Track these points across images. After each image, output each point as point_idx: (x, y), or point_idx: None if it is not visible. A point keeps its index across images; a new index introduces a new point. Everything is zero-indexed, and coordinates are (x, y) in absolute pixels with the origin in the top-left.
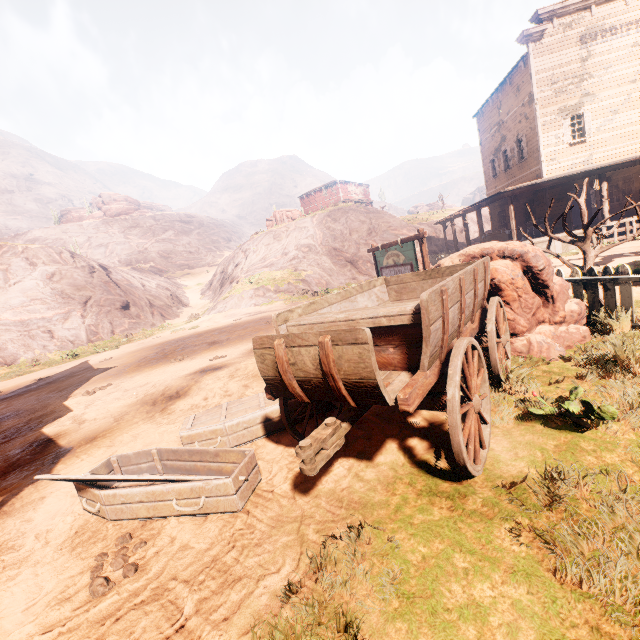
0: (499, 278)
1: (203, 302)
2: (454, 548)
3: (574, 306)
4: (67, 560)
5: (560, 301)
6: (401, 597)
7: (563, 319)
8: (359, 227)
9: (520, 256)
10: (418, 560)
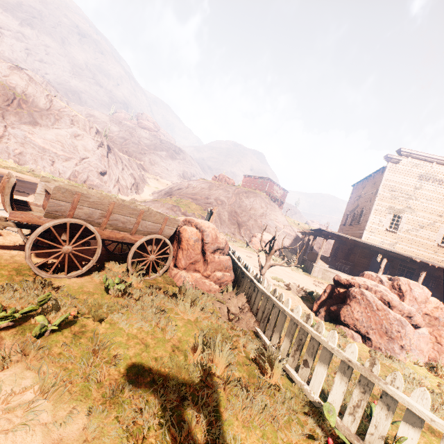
0: (183, 234)
1: (149, 197)
2: None
3: (219, 274)
4: None
5: (211, 266)
6: None
7: (208, 276)
8: (258, 208)
9: (202, 231)
10: None
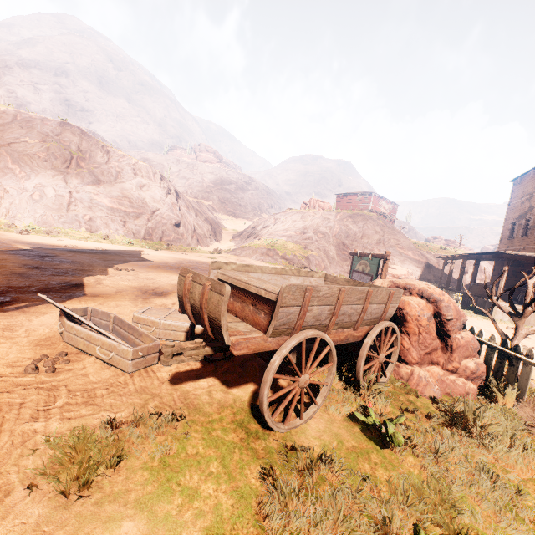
0: (408, 310)
1: (230, 243)
2: (218, 458)
3: (471, 364)
4: (29, 349)
5: (458, 353)
6: (162, 462)
7: (455, 369)
8: (371, 235)
9: (435, 301)
10: (192, 453)
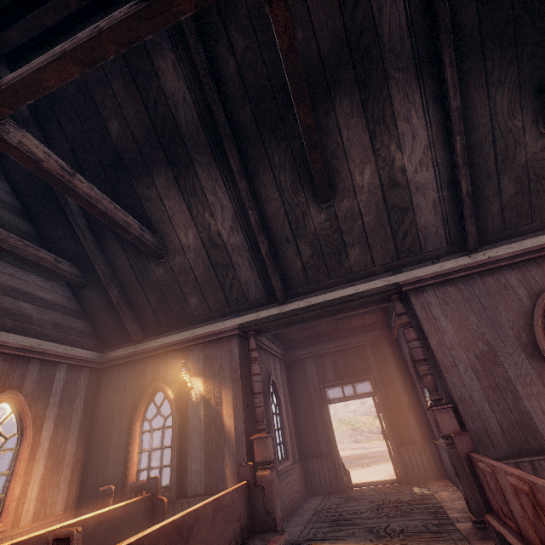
0: None
1: None
2: None
3: None
4: None
5: None
6: None
7: None
8: None
9: None
10: None
